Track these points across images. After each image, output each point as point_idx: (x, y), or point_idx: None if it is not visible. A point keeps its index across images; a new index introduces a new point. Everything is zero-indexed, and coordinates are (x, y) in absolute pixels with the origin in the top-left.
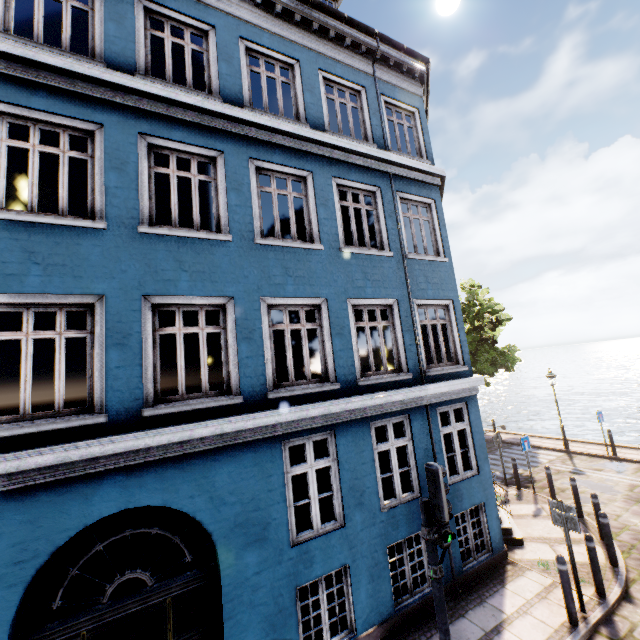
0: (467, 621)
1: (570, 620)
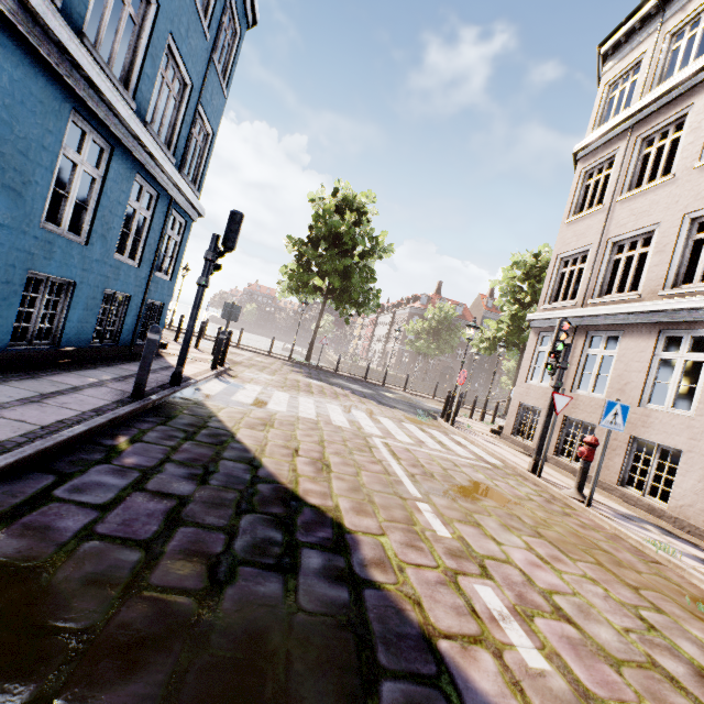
0: None
1: (213, 367)
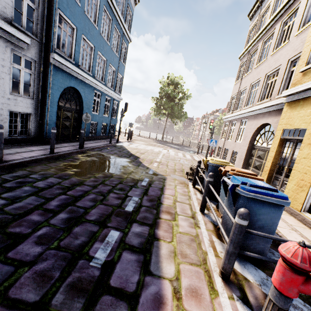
0: (112, 139)
1: (127, 140)
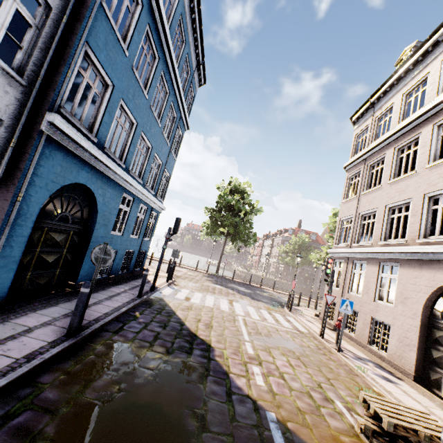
0: (140, 280)
1: (167, 280)
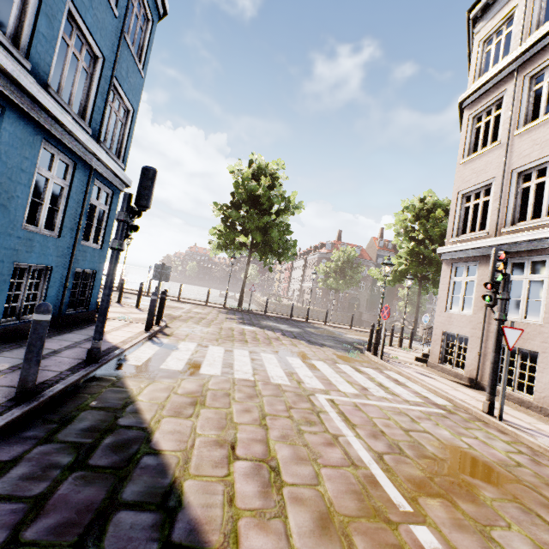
0: (75, 334)
1: (147, 328)
